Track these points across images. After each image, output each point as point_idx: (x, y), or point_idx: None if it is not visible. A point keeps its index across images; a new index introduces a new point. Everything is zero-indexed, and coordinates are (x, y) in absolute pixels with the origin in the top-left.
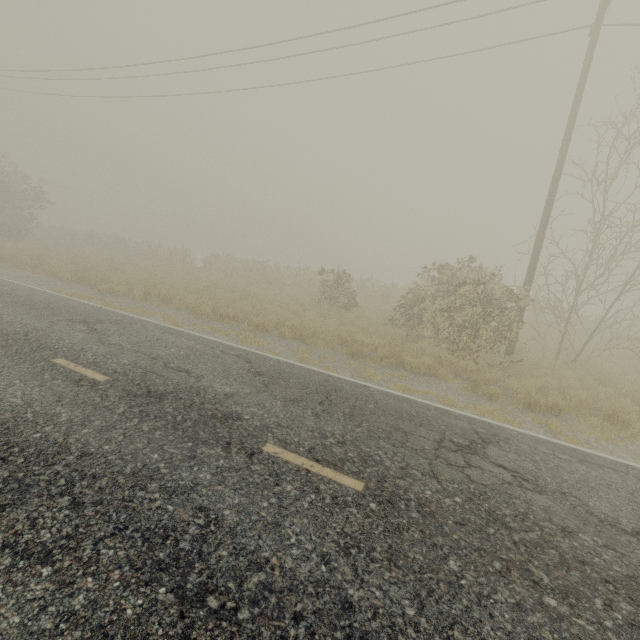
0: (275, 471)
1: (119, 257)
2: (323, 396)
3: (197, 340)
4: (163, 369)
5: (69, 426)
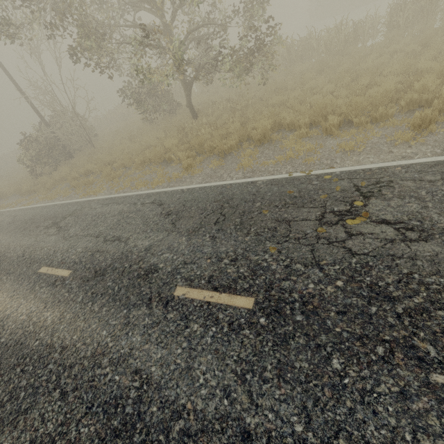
0: None
1: None
2: None
3: None
4: None
5: None
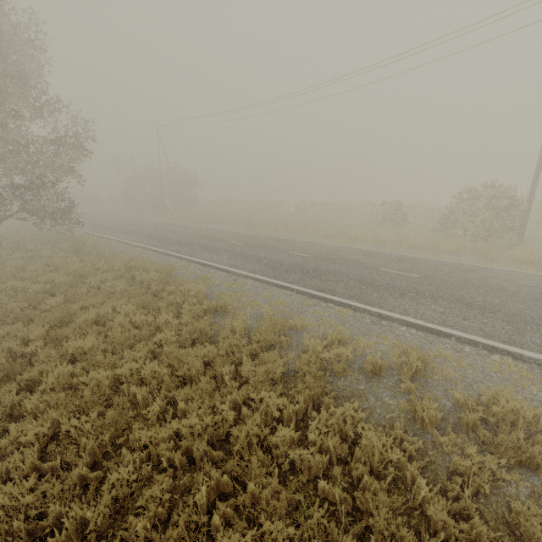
0: (387, 273)
1: (247, 212)
2: (397, 259)
3: (328, 245)
4: (327, 253)
5: (315, 265)
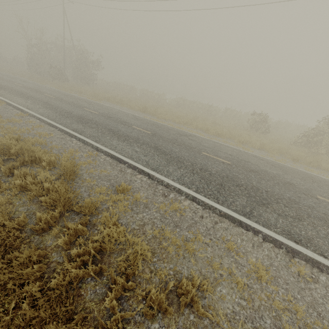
0: None
1: (137, 97)
2: (310, 179)
3: (229, 147)
4: (240, 160)
5: (247, 180)
